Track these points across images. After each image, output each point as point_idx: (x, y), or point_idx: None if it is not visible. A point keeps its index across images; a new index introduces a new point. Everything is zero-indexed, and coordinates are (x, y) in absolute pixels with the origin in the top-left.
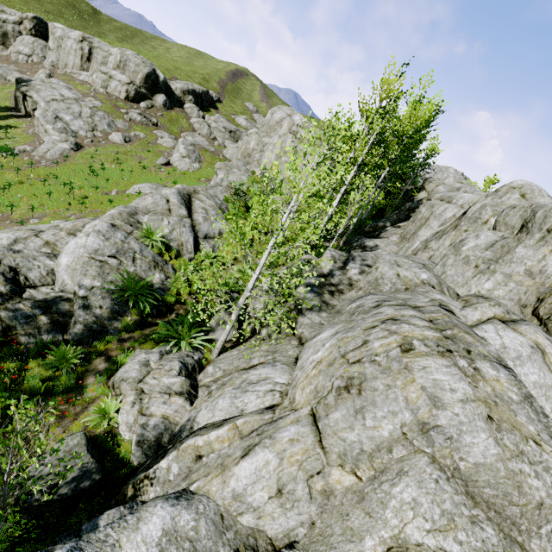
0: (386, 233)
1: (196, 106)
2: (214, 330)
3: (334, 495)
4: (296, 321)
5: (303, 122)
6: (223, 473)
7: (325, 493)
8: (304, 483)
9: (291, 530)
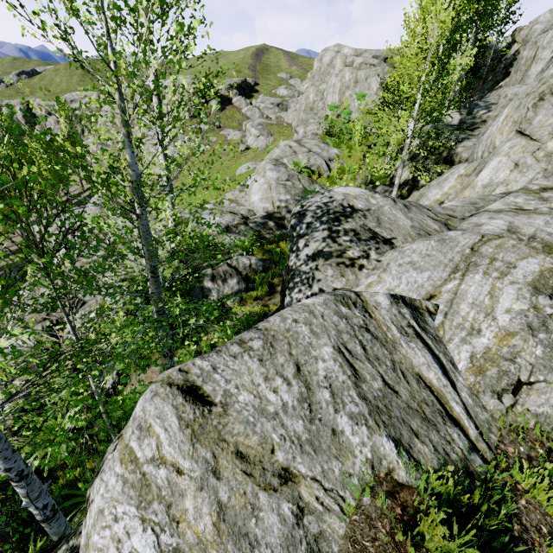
0: None
1: (241, 97)
2: None
3: None
4: (450, 156)
5: (354, 50)
6: (469, 185)
7: (547, 156)
8: (530, 157)
9: (532, 179)
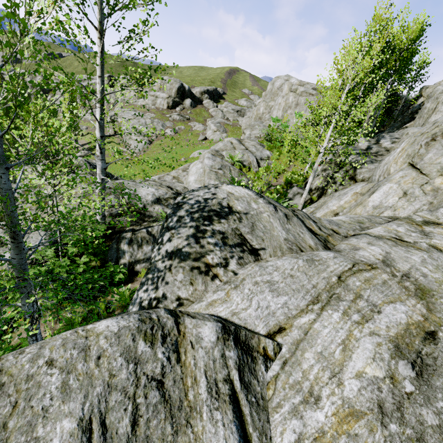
0: None
1: (211, 100)
2: (292, 199)
3: (440, 190)
4: (355, 174)
5: (299, 81)
6: (361, 204)
7: (434, 190)
8: (419, 189)
9: (418, 209)
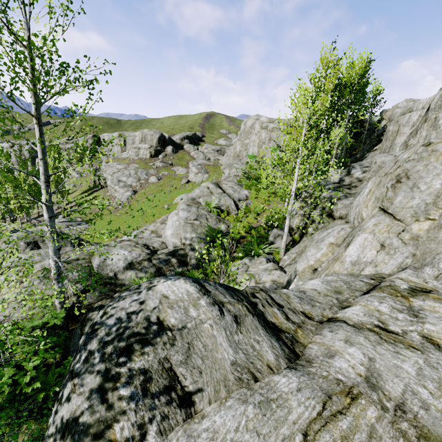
0: (367, 158)
1: (191, 144)
2: (274, 242)
3: (420, 237)
4: (331, 211)
5: (268, 119)
6: (338, 259)
7: (413, 239)
8: (396, 238)
9: (401, 263)
